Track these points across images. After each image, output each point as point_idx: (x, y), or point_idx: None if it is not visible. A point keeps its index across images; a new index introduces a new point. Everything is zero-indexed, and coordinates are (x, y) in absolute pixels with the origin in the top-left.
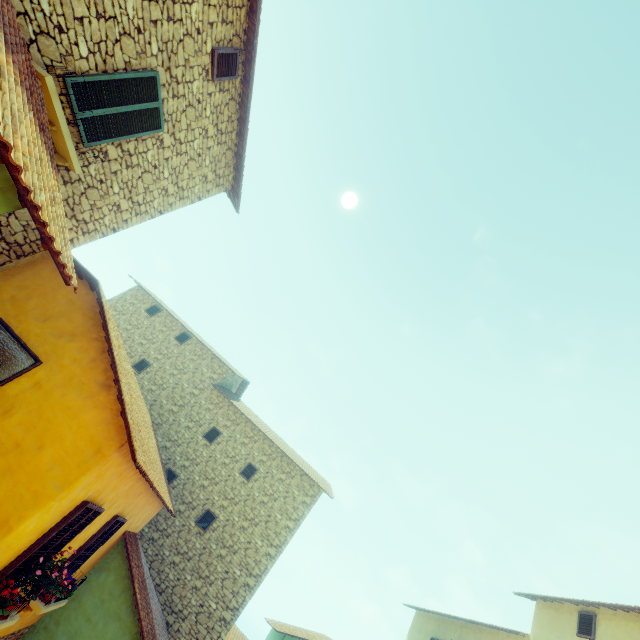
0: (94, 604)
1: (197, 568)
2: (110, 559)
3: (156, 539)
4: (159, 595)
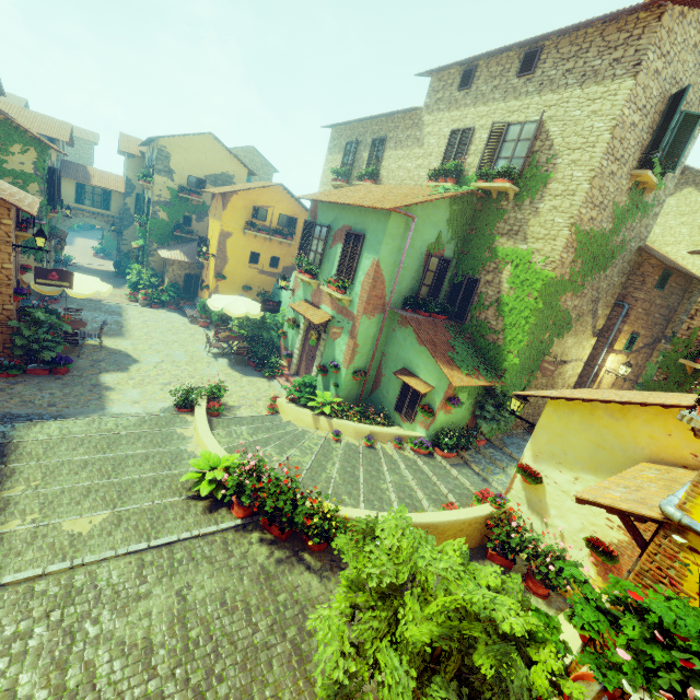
0: None
1: None
2: None
3: None
4: None
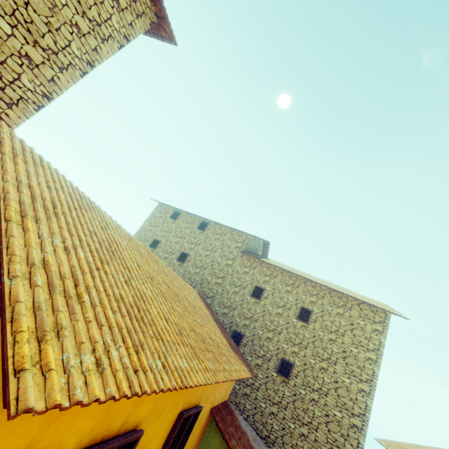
0: None
1: (296, 415)
2: (209, 438)
3: (248, 394)
4: (272, 446)
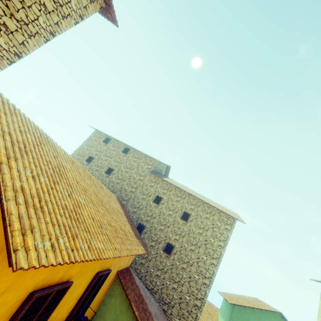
0: (112, 318)
1: (171, 277)
2: (114, 288)
3: (144, 263)
4: (154, 294)
